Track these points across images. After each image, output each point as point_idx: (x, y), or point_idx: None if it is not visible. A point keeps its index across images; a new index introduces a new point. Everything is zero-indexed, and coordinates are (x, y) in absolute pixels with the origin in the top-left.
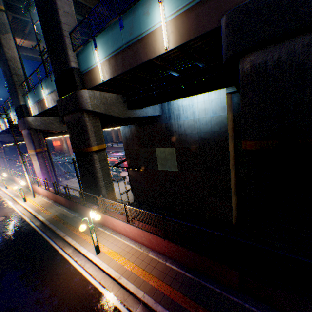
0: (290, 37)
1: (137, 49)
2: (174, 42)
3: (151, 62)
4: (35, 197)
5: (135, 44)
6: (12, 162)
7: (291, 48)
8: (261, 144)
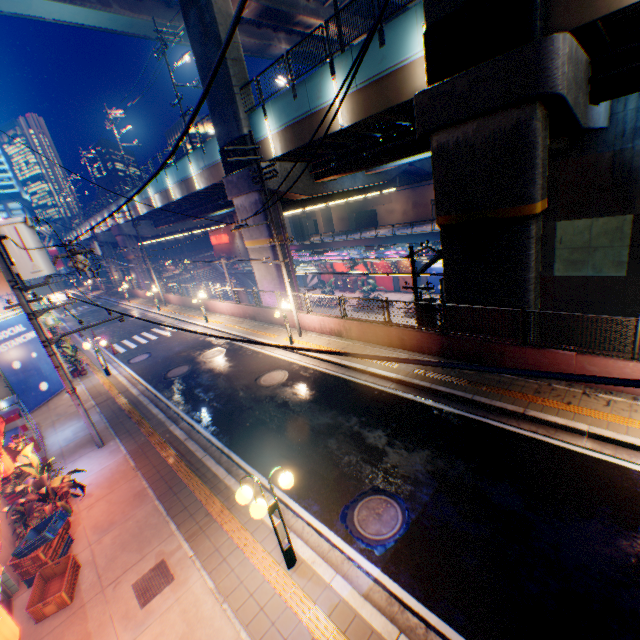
0: None
1: None
2: None
3: None
4: (301, 335)
5: None
6: None
7: None
8: None
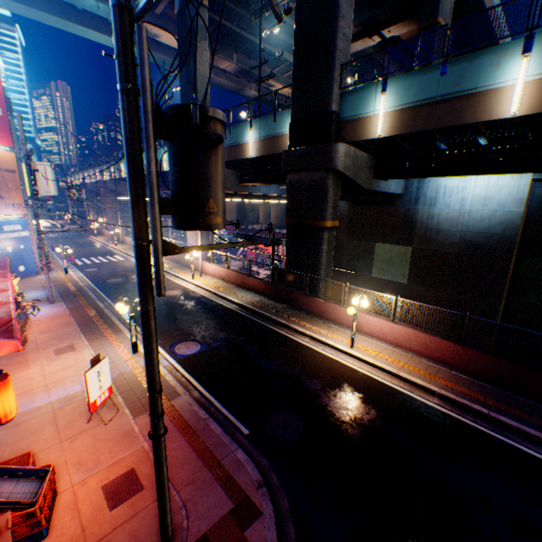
0: None
1: (459, 106)
2: (528, 108)
3: (473, 125)
4: (202, 276)
5: (457, 99)
6: None
7: None
8: None
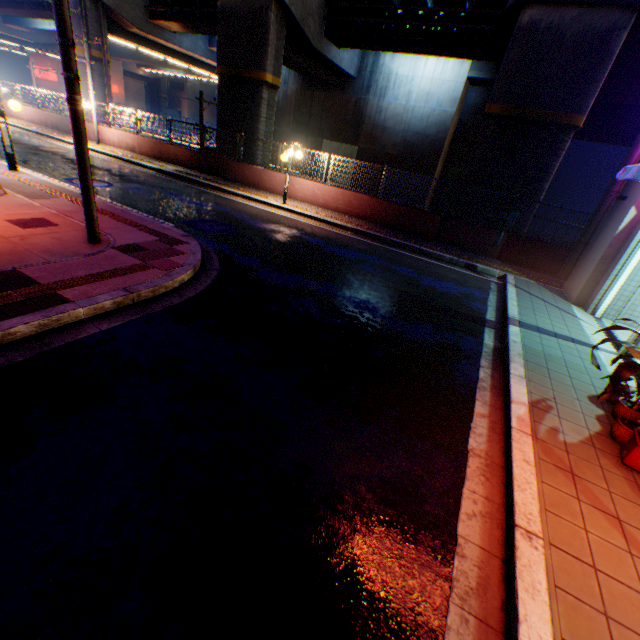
0: (566, 6)
1: None
2: None
3: None
4: (100, 145)
5: None
6: None
7: (562, 18)
8: (502, 110)
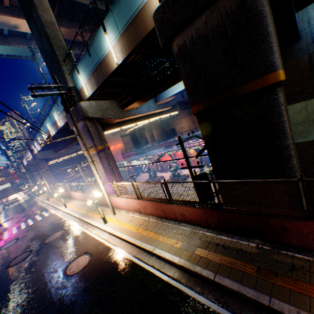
0: None
1: None
2: None
3: None
4: (115, 213)
5: None
6: (57, 180)
7: None
8: None
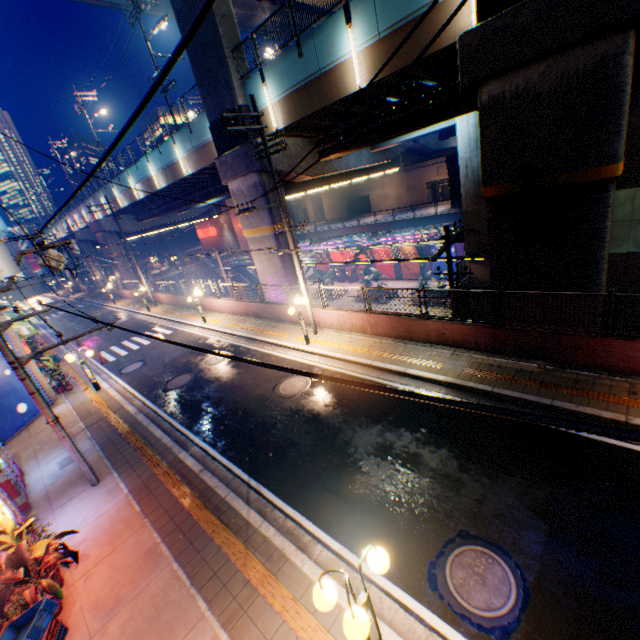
0: None
1: None
2: None
3: None
4: (316, 333)
5: None
6: None
7: None
8: None
